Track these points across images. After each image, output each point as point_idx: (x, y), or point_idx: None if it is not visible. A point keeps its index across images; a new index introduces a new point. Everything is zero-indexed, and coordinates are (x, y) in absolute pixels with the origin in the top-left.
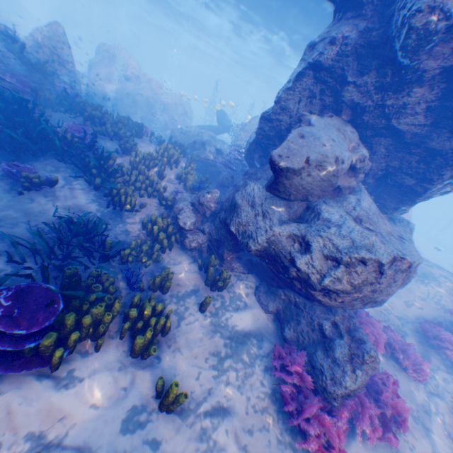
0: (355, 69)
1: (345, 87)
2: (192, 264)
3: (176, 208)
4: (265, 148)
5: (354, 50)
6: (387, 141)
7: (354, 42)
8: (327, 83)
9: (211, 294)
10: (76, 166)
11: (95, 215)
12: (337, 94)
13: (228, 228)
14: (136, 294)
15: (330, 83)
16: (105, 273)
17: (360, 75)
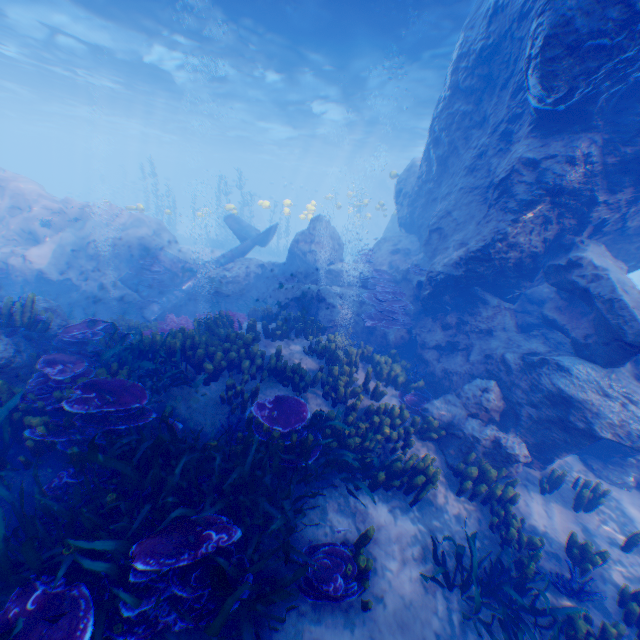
0: (602, 186)
1: (592, 206)
2: (533, 494)
3: (487, 440)
4: (464, 287)
5: (603, 168)
6: (606, 238)
7: (597, 158)
8: (567, 206)
9: (592, 517)
10: (341, 480)
11: (421, 532)
12: (581, 214)
13: (594, 434)
14: (632, 607)
15: (572, 205)
16: (577, 615)
17: (607, 191)
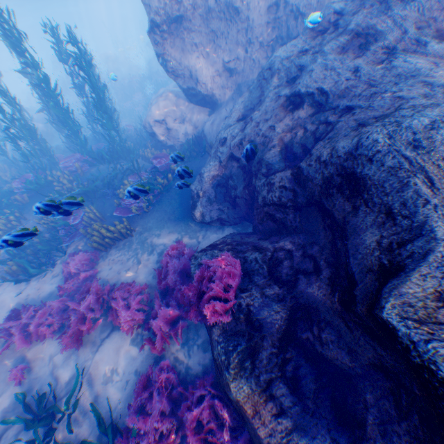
0: None
1: None
2: None
3: None
4: None
5: None
6: None
7: None
8: None
9: None
10: None
11: None
12: None
13: None
14: None
15: None
16: None
17: None
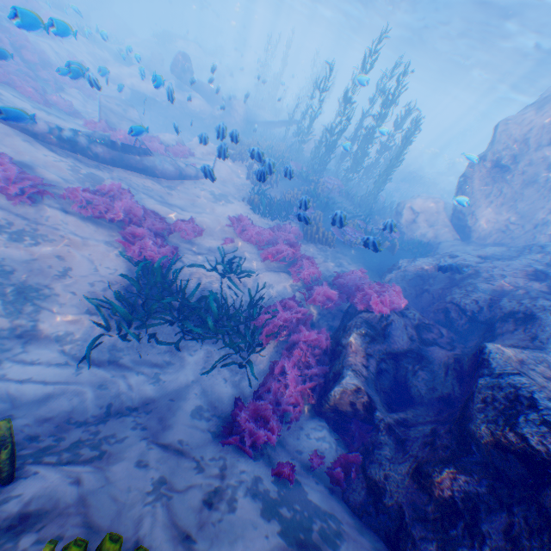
0: None
1: None
2: None
3: None
4: None
5: None
6: None
7: None
8: None
9: None
10: None
11: None
12: None
13: None
14: None
15: None
16: None
17: None
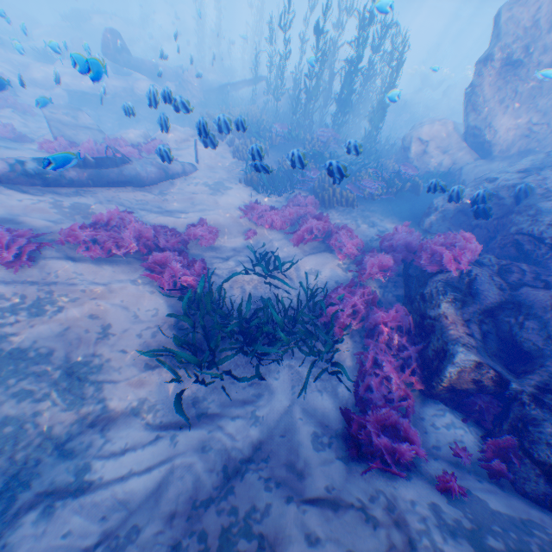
0: None
1: None
2: None
3: None
4: None
5: None
6: None
7: None
8: None
9: None
10: None
11: None
12: None
13: None
14: None
15: None
16: None
17: None
